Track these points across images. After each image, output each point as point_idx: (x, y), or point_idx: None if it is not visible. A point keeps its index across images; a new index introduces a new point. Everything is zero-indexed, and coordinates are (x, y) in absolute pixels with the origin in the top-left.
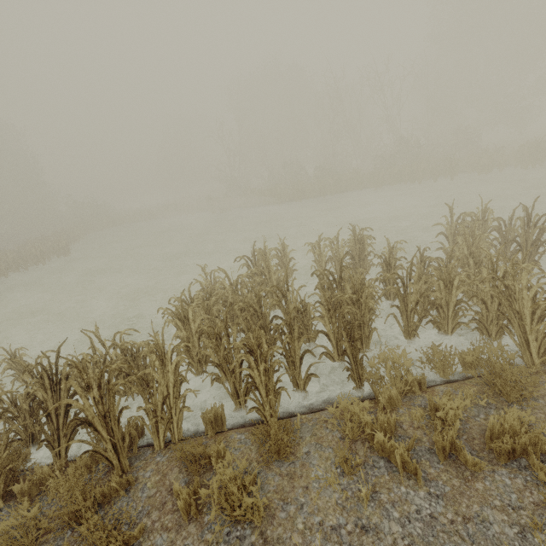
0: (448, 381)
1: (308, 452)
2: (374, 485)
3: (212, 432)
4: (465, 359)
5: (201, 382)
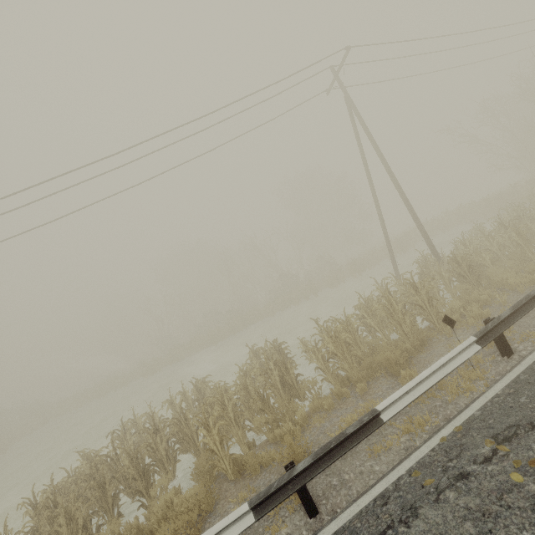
0: None
1: None
2: None
3: None
4: None
5: None
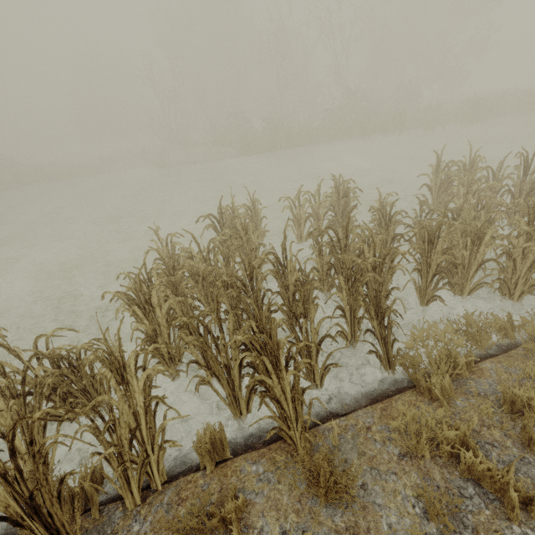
0: (489, 355)
1: (364, 485)
2: (474, 528)
3: (211, 465)
4: (500, 326)
5: (176, 383)
